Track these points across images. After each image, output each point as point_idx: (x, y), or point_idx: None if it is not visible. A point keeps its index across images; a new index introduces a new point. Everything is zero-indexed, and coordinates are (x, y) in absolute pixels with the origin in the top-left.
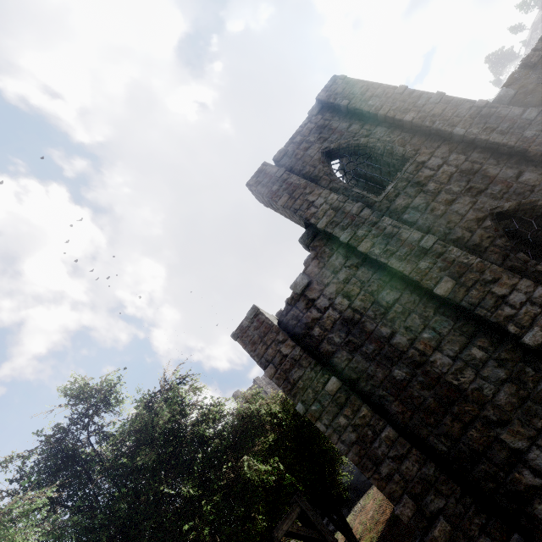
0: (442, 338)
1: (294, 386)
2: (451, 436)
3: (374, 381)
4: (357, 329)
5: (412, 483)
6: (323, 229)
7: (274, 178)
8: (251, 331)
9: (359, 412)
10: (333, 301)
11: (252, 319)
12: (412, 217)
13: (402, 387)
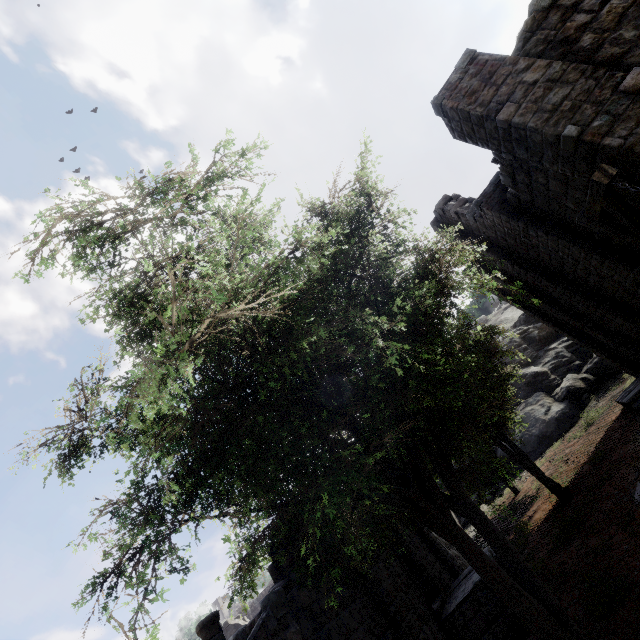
0: None
1: (554, 112)
2: None
3: None
4: None
5: None
6: None
7: None
8: (467, 81)
9: None
10: None
11: (466, 67)
12: None
13: None
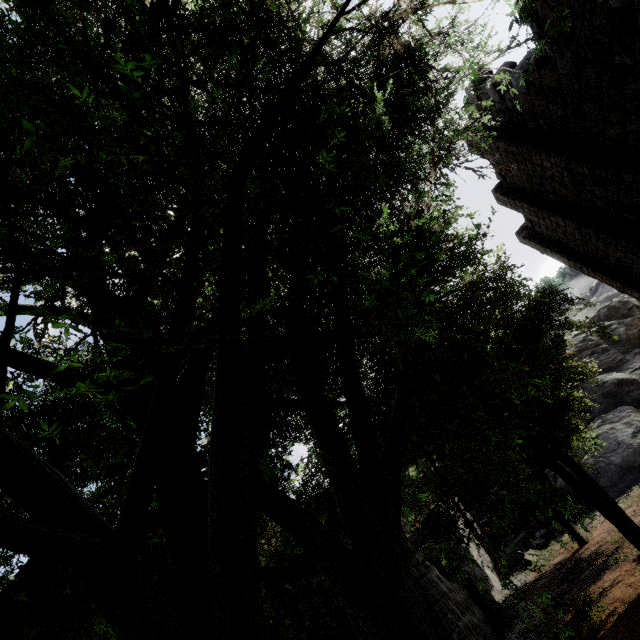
0: None
1: None
2: None
3: None
4: None
5: None
6: None
7: None
8: None
9: None
10: None
11: None
12: None
13: None
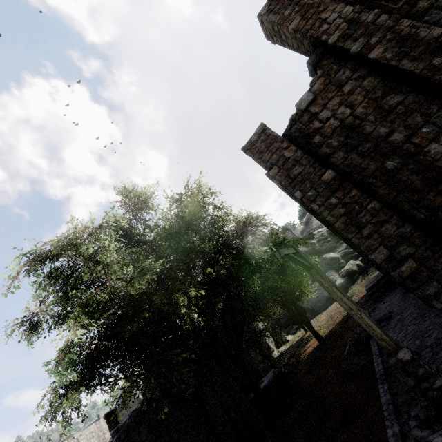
0: (441, 130)
1: (294, 180)
2: (431, 207)
3: (366, 172)
4: (356, 133)
5: (388, 238)
6: (334, 43)
7: (287, 2)
8: (259, 143)
9: (349, 193)
10: (335, 112)
11: (260, 134)
12: (433, 17)
13: (392, 174)
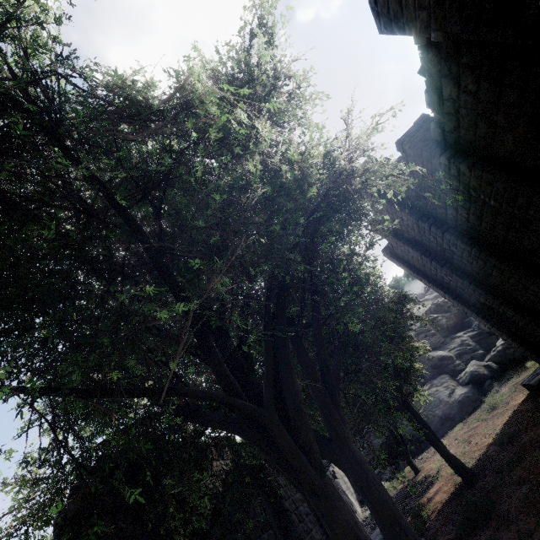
0: None
1: None
2: None
3: None
4: None
5: None
6: None
7: None
8: None
9: None
10: None
11: None
12: None
13: None
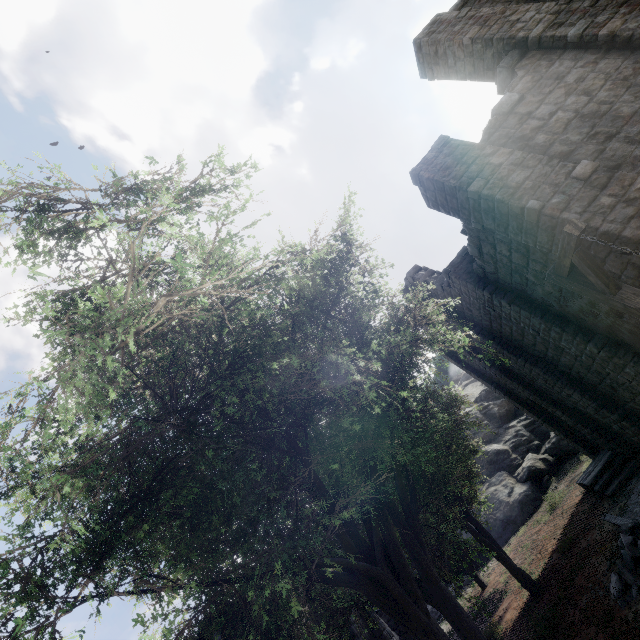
0: None
1: (518, 189)
2: None
3: None
4: (608, 119)
5: None
6: (540, 35)
7: (455, 20)
8: (441, 159)
9: (634, 184)
10: (562, 104)
11: (441, 148)
12: None
13: None
